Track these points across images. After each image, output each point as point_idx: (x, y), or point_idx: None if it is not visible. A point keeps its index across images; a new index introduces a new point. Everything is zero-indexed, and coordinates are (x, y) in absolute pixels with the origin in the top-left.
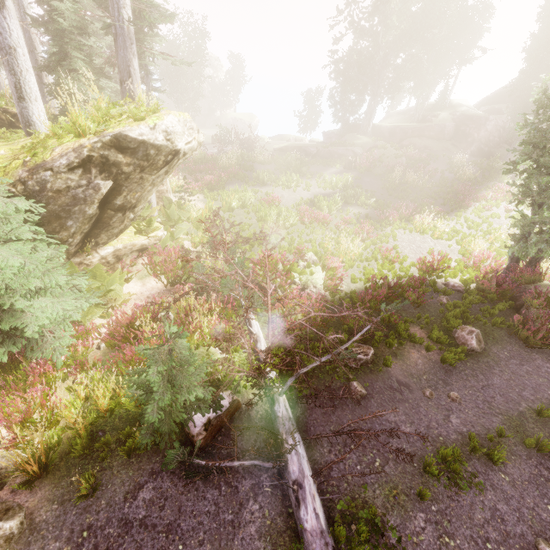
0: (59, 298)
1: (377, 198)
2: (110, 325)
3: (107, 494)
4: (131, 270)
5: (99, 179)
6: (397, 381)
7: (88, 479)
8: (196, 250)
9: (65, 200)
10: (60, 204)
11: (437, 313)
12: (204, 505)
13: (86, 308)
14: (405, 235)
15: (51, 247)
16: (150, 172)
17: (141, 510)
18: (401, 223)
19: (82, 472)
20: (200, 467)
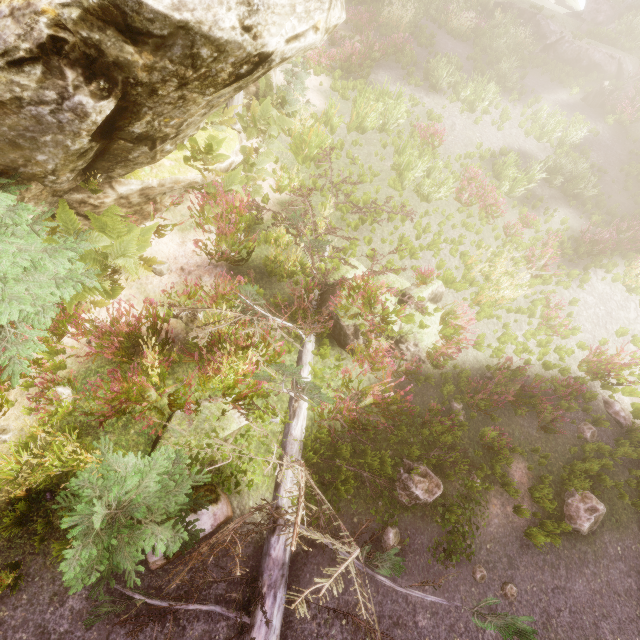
0: (29, 273)
1: (602, 186)
2: (112, 311)
3: (32, 588)
4: (172, 209)
5: (85, 91)
6: (449, 542)
7: (5, 578)
8: (279, 197)
9: (20, 120)
10: (12, 126)
11: (565, 449)
12: (138, 639)
13: (68, 298)
14: (601, 282)
15: (4, 201)
16: (202, 88)
17: (65, 621)
18: (610, 257)
19: (11, 547)
20: (151, 587)
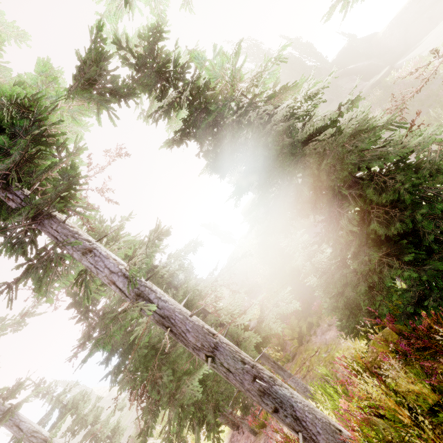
0: None
1: None
2: None
3: None
4: None
5: None
6: None
7: None
8: None
9: None
10: None
11: None
12: None
13: None
14: None
15: None
16: None
17: None
18: None
19: None
20: None
